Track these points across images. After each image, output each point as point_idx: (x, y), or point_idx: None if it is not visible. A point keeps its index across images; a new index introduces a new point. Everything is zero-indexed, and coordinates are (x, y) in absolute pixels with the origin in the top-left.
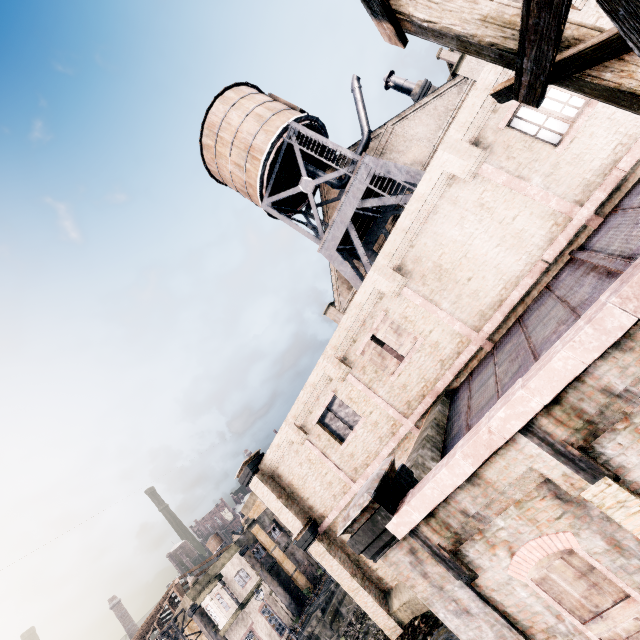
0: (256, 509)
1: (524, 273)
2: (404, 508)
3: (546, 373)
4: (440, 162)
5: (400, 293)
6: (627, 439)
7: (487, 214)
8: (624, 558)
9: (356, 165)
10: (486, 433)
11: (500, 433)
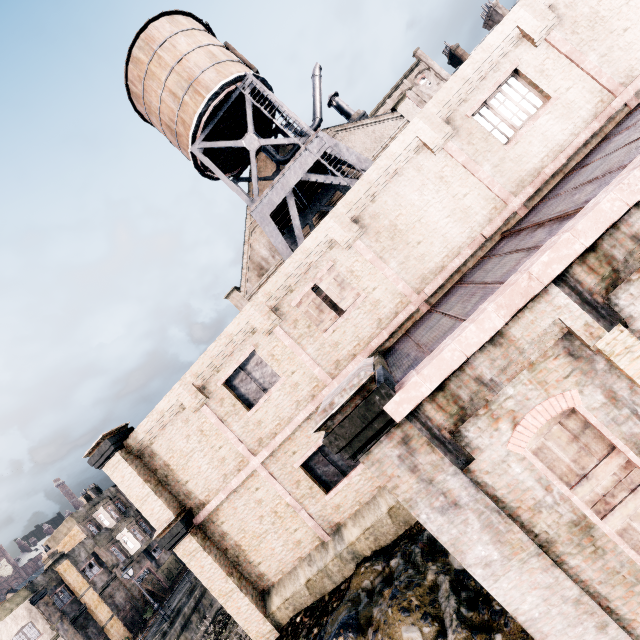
0: (69, 541)
1: (465, 245)
2: (413, 380)
3: (594, 214)
4: (415, 128)
5: (352, 246)
6: (638, 289)
7: (444, 187)
8: (617, 409)
9: (308, 139)
10: (526, 280)
11: (540, 279)
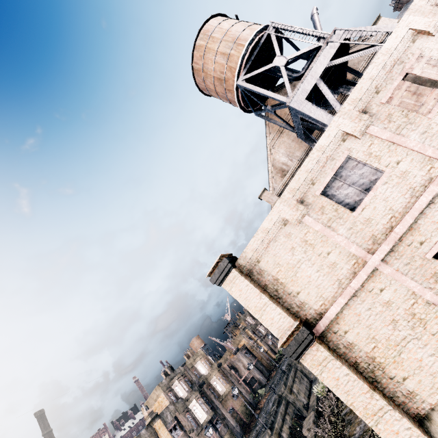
0: (158, 406)
1: None
2: None
3: None
4: None
5: None
6: None
7: None
8: None
9: (325, 40)
10: None
11: None
